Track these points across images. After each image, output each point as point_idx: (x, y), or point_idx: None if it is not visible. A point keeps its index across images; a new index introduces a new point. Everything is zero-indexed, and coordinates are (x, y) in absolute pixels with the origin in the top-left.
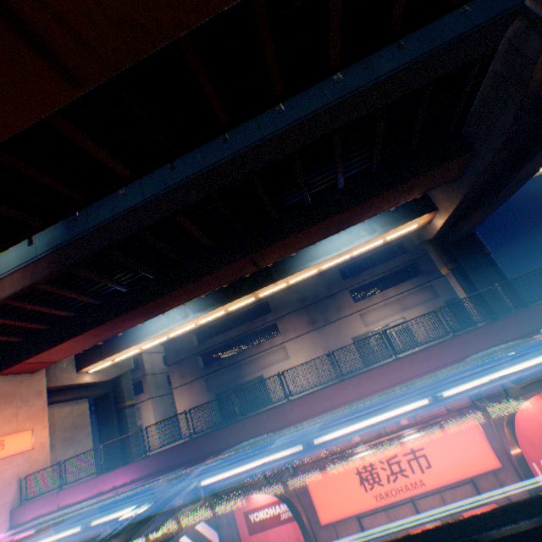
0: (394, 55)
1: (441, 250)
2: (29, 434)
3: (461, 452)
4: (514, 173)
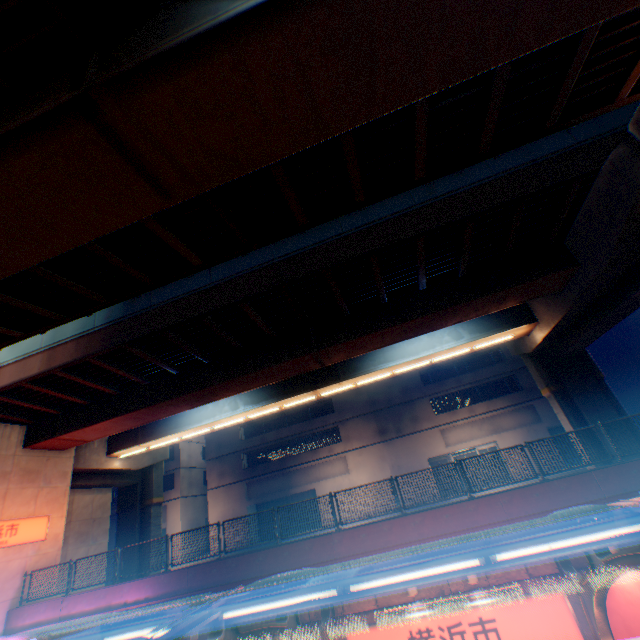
0: (488, 163)
1: (542, 366)
2: (44, 521)
3: (543, 634)
4: (626, 294)
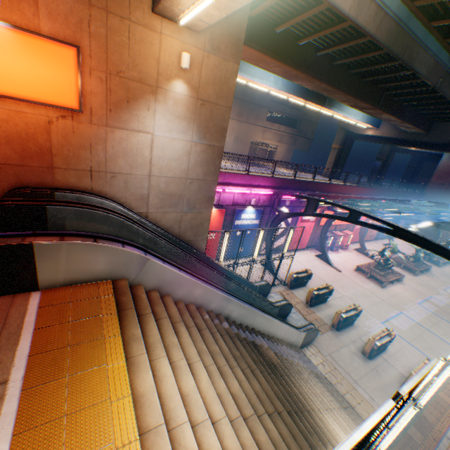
0: None
1: (344, 138)
2: None
3: None
4: (414, 146)
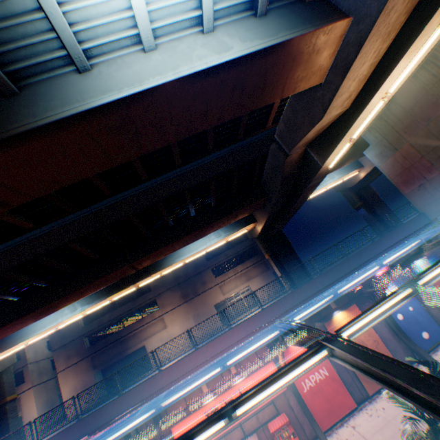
0: None
1: (264, 243)
2: None
3: None
4: (290, 207)
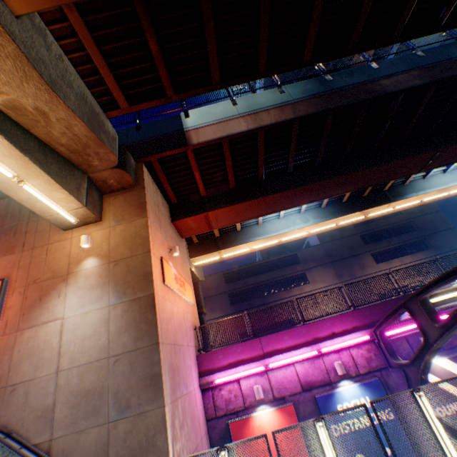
0: None
1: None
2: (190, 289)
3: None
4: None
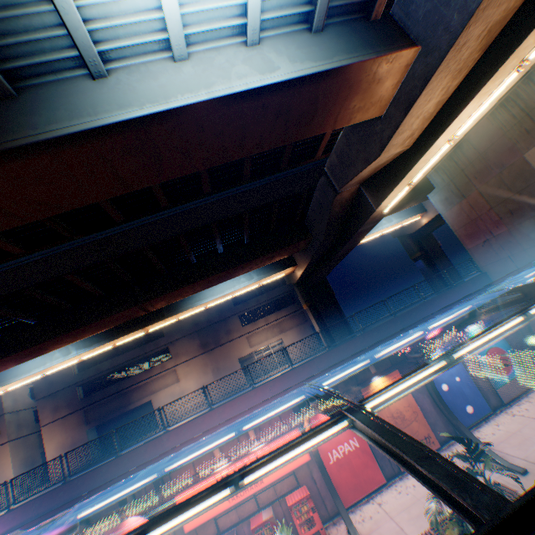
0: None
1: (304, 290)
2: None
3: None
4: (336, 252)
